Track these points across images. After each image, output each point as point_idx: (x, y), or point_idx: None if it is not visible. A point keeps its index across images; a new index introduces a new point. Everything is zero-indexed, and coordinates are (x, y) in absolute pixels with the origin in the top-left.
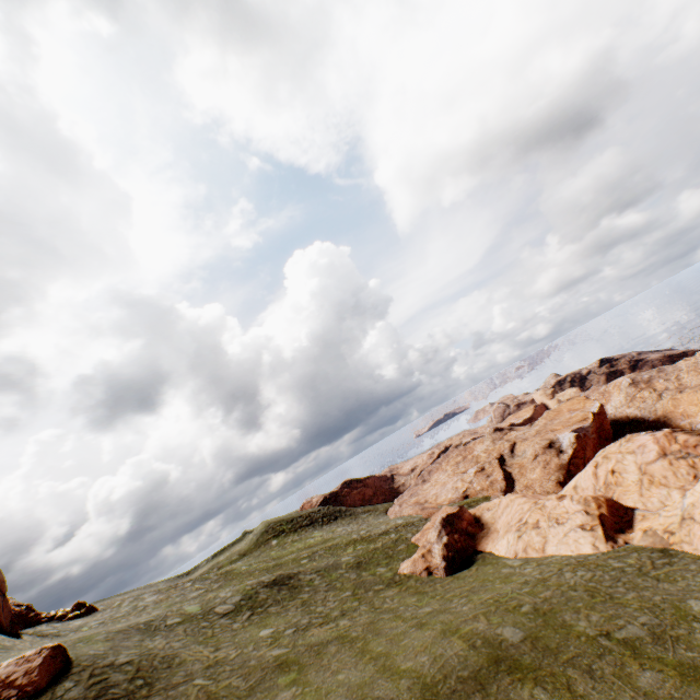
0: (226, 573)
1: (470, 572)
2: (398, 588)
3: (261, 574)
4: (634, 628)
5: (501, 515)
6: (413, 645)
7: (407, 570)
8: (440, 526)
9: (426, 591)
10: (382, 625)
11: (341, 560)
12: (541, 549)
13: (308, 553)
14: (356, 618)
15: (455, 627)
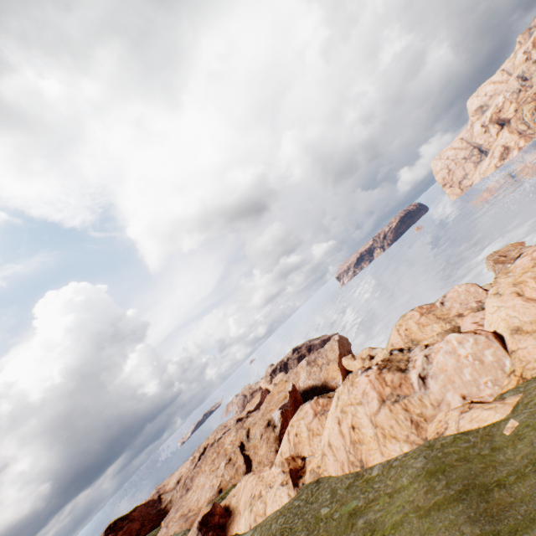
0: None
1: None
2: None
3: None
4: None
5: (242, 497)
6: None
7: None
8: (197, 531)
9: None
10: None
11: None
12: (264, 513)
13: None
14: None
15: None
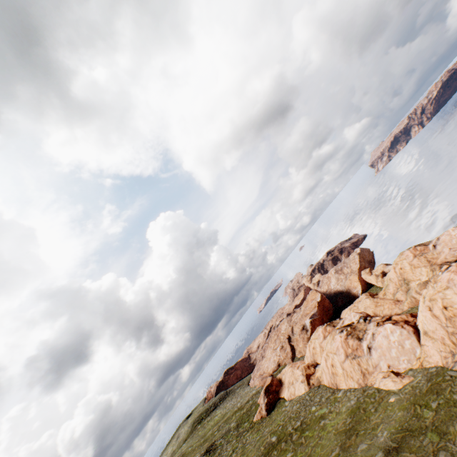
0: (183, 455)
1: (274, 413)
2: (252, 431)
3: (199, 448)
4: (298, 422)
5: (286, 378)
6: (251, 453)
7: (255, 421)
8: (263, 394)
9: (260, 428)
10: (245, 450)
11: (231, 426)
12: (294, 393)
13: (217, 427)
14: (238, 451)
15: (261, 442)
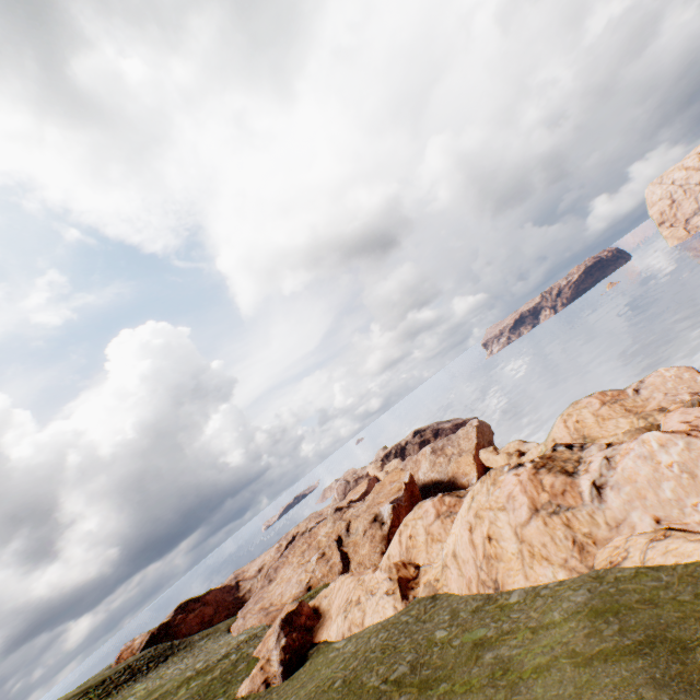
0: None
1: (305, 668)
2: None
3: None
4: (403, 667)
5: (335, 599)
6: None
7: (246, 690)
8: (279, 629)
9: None
10: None
11: None
12: (362, 623)
13: None
14: None
15: None
